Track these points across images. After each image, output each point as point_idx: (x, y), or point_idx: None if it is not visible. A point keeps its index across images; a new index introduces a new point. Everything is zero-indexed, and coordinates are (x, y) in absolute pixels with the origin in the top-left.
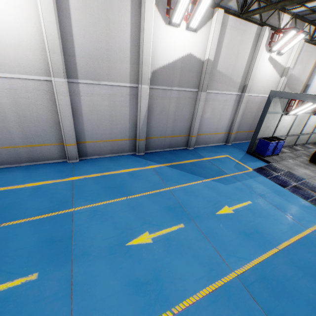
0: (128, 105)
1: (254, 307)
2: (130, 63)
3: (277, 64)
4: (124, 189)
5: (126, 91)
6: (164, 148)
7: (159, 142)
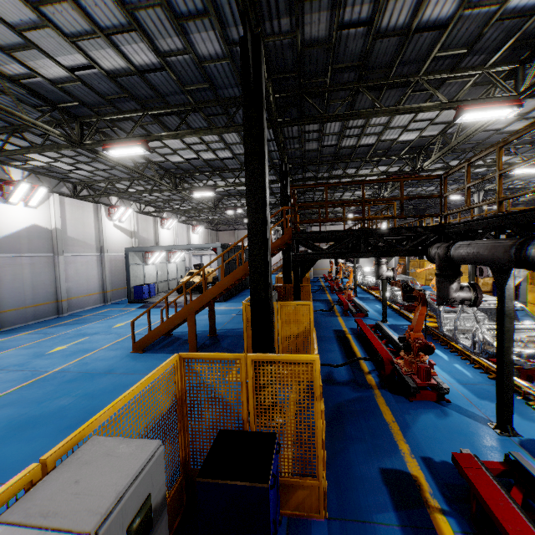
0: None
1: (143, 335)
2: None
3: (123, 229)
4: (7, 348)
5: None
6: (28, 321)
7: (20, 315)
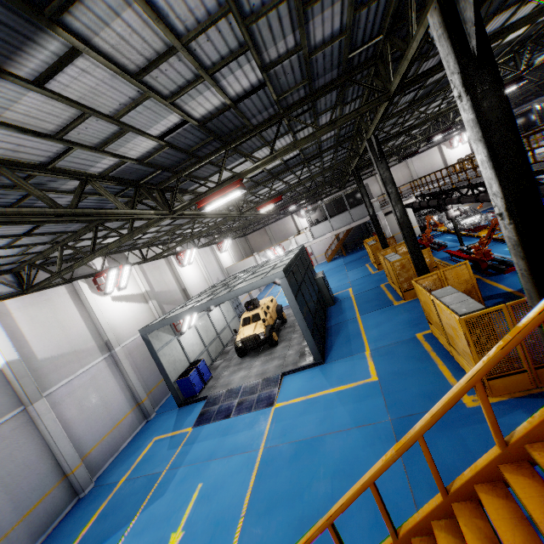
0: None
1: None
2: None
3: (130, 297)
4: None
5: None
6: None
7: None
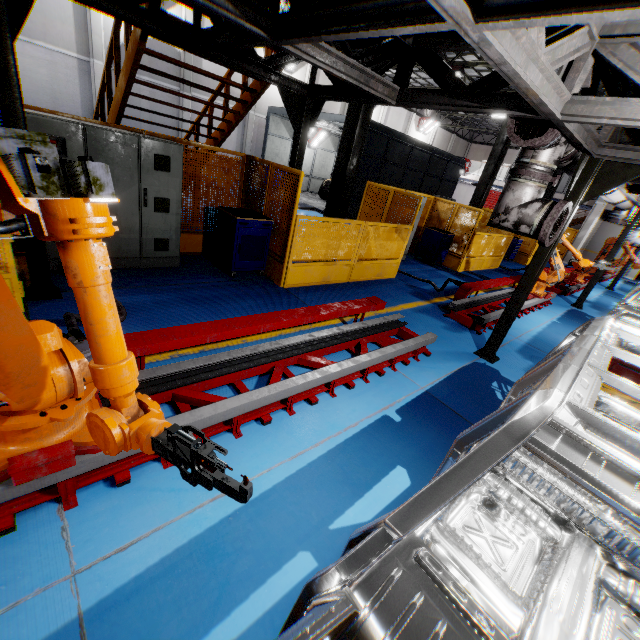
0: (78, 83)
1: None
2: (75, 28)
3: None
4: None
5: (73, 63)
6: None
7: None
